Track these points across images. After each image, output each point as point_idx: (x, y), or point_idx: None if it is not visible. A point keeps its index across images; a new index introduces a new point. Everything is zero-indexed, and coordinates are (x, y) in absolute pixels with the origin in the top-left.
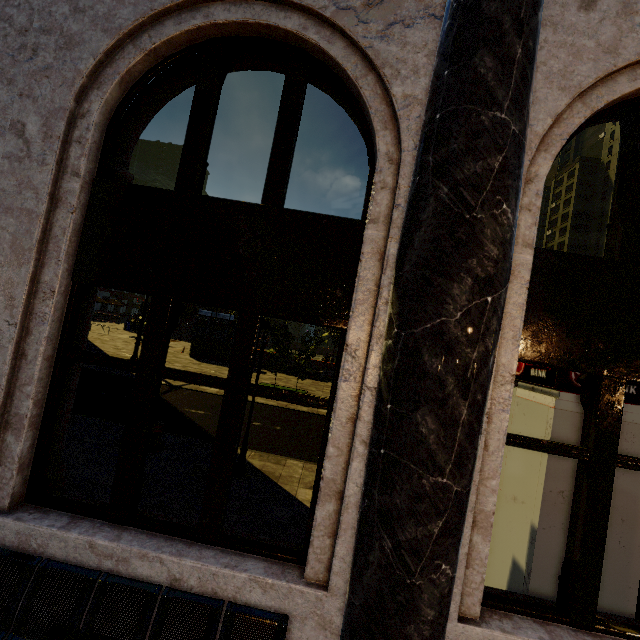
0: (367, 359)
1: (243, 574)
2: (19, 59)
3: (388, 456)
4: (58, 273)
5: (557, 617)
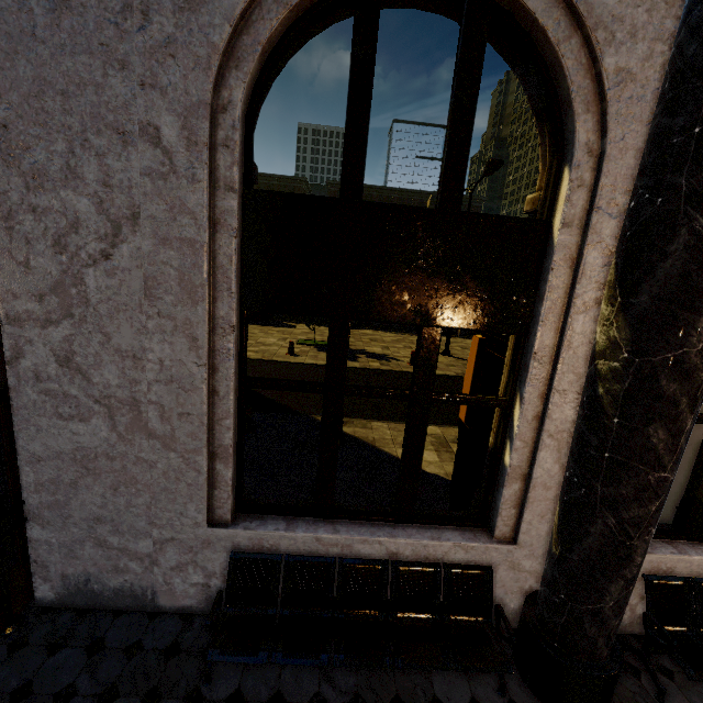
0: (557, 366)
1: (448, 543)
2: (126, 28)
3: (614, 459)
4: (233, 306)
5: (678, 536)
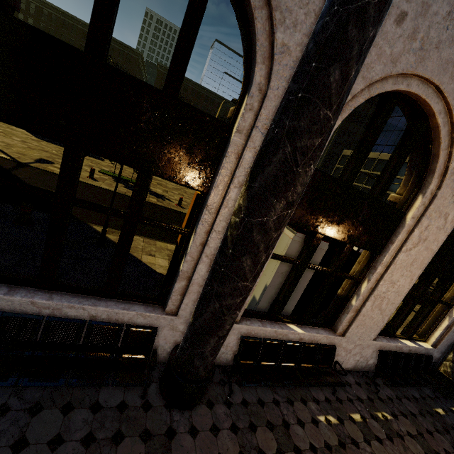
0: (217, 216)
1: (134, 312)
2: None
3: (225, 272)
4: None
5: (266, 318)
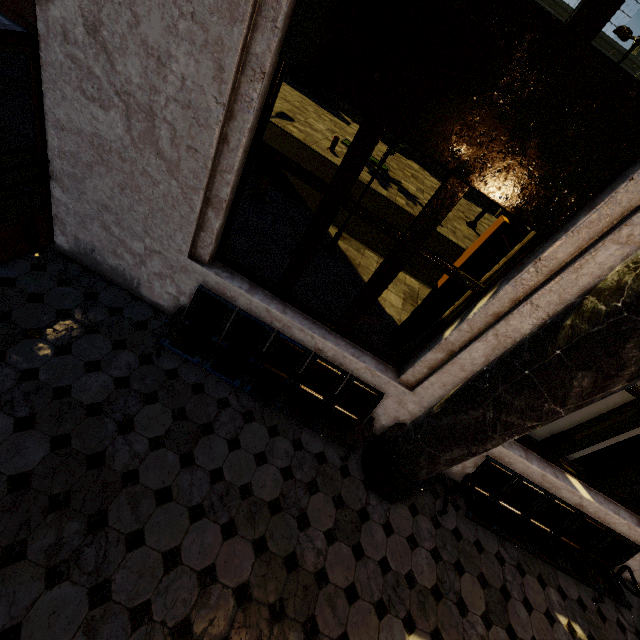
0: (550, 281)
1: (363, 364)
2: None
3: (530, 378)
4: (272, 47)
5: (535, 450)
